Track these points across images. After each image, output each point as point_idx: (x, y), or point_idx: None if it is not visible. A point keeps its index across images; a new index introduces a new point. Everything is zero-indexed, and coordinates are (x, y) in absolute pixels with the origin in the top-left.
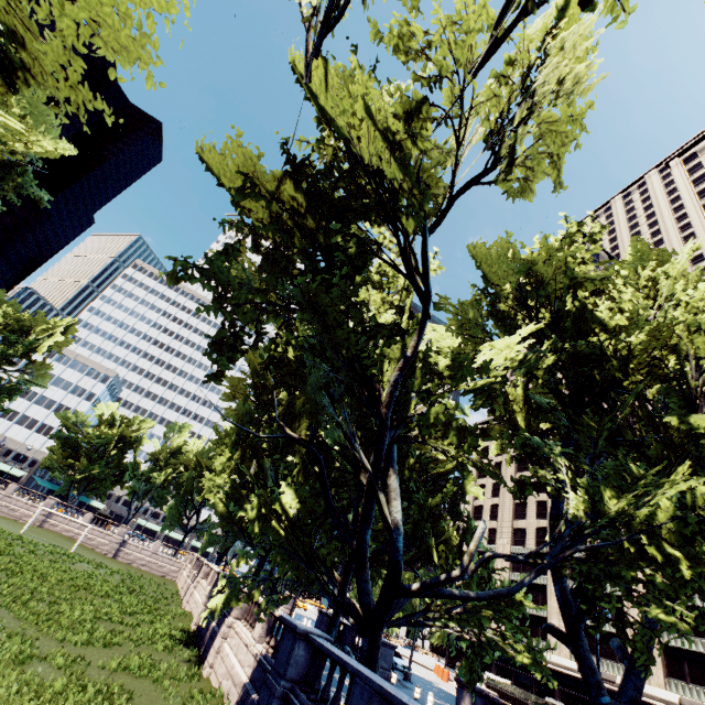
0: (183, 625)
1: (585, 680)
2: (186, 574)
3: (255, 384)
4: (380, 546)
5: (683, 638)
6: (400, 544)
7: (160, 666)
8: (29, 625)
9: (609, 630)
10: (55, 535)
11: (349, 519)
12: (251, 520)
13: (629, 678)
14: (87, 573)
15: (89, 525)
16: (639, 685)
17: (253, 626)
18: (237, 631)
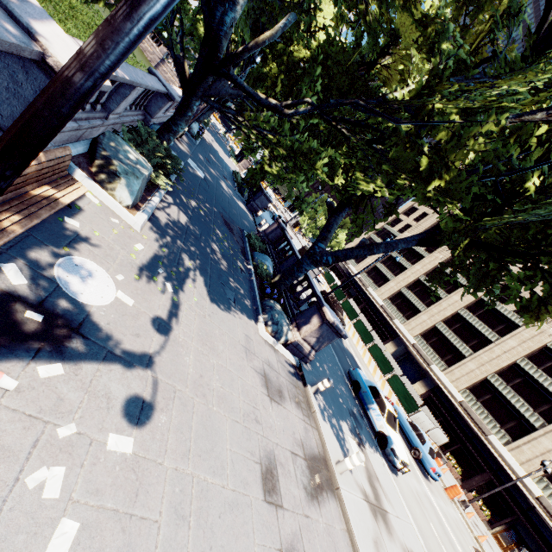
0: None
1: (320, 232)
2: None
3: None
4: None
5: (449, 331)
6: (227, 19)
7: None
8: None
9: (416, 305)
10: None
11: None
12: None
13: (347, 250)
14: None
15: None
16: (348, 256)
17: None
18: None
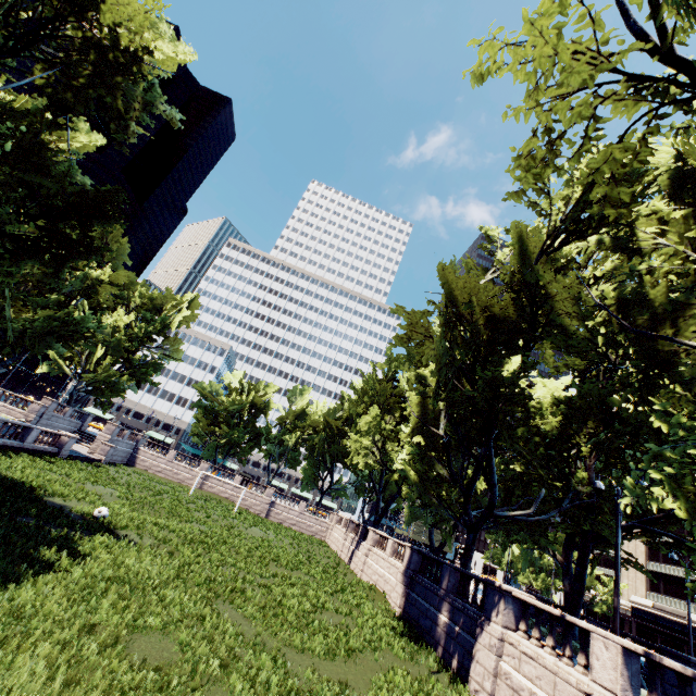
0: (382, 605)
1: None
2: (338, 535)
3: (449, 315)
4: (632, 522)
5: None
6: None
7: (431, 695)
8: (259, 625)
9: None
10: (214, 497)
11: (575, 485)
12: (681, 515)
13: None
14: (264, 540)
15: (245, 488)
16: None
17: (567, 654)
18: (528, 654)
